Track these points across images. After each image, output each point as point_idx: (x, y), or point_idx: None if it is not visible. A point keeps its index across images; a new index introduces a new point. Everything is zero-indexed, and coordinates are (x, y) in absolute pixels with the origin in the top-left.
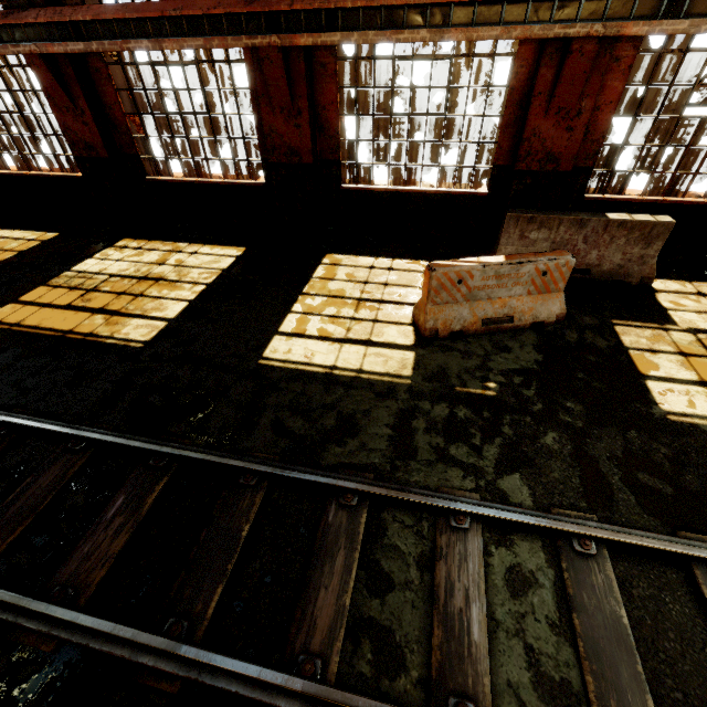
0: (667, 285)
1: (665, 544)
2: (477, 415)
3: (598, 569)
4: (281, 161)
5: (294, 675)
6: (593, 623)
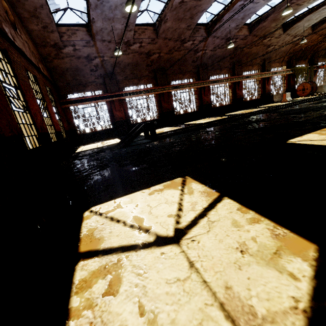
0: None
1: None
2: None
3: None
4: (238, 98)
5: None
6: None
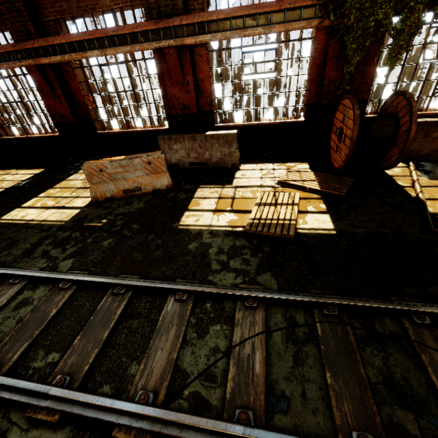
0: (248, 167)
1: (100, 279)
2: (82, 235)
3: (62, 294)
4: (59, 122)
5: None
6: (35, 316)
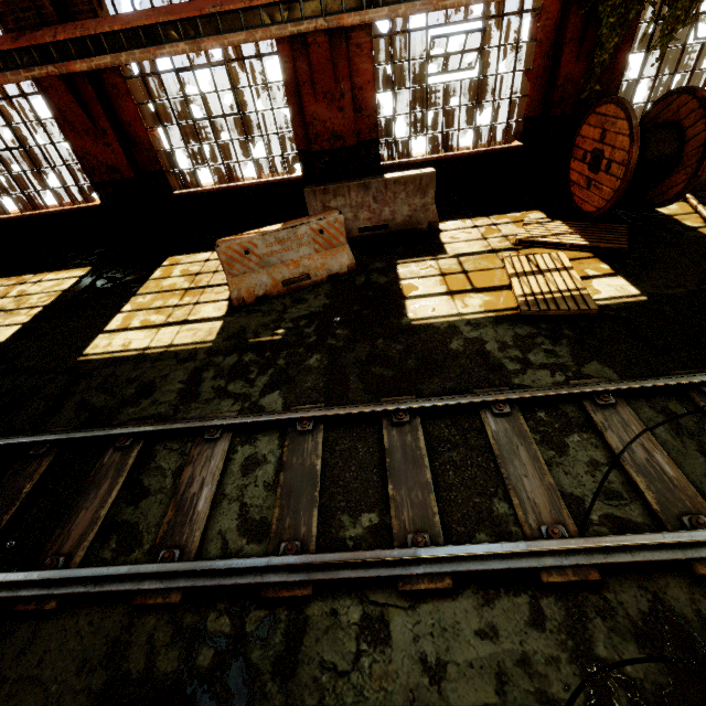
0: (452, 225)
1: (361, 408)
2: (260, 357)
3: (311, 439)
4: (105, 180)
5: (34, 570)
6: (294, 475)
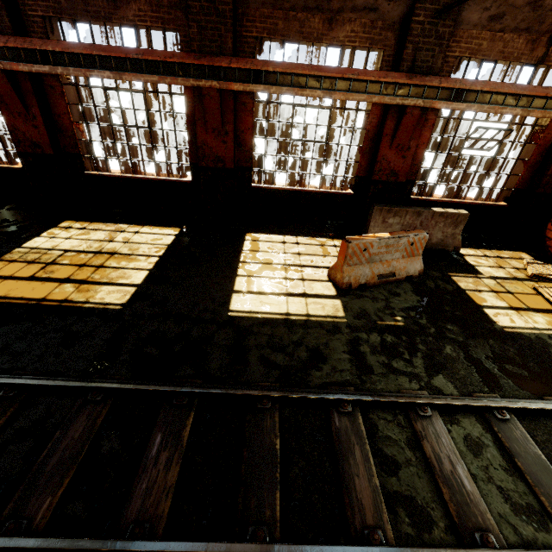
0: (467, 251)
1: (543, 404)
2: (399, 339)
3: (514, 428)
4: (208, 166)
5: (370, 545)
6: (528, 462)
